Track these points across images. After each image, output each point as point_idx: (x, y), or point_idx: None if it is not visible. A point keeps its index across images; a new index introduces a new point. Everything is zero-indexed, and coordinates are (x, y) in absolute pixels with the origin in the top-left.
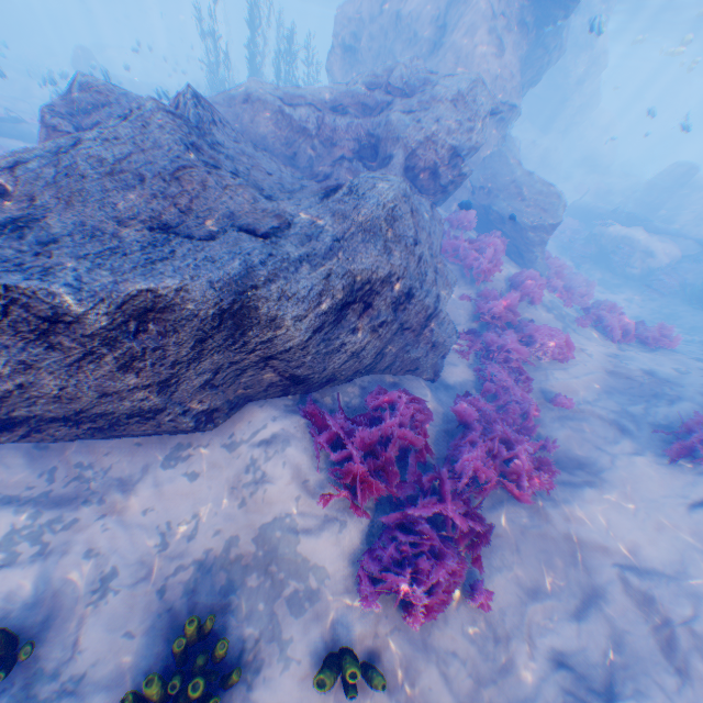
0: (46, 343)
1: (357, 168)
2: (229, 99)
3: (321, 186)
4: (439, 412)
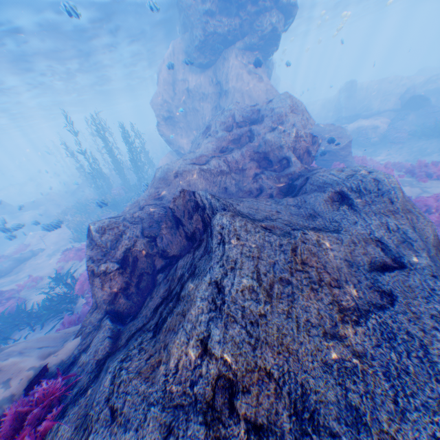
0: None
1: (270, 174)
2: (162, 180)
3: (324, 200)
4: None
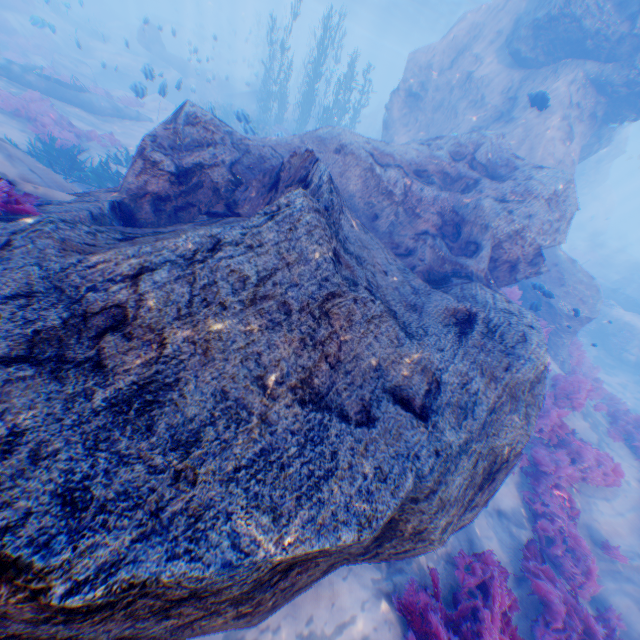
0: (161, 614)
1: (440, 248)
2: (318, 143)
3: (447, 307)
4: (507, 566)
